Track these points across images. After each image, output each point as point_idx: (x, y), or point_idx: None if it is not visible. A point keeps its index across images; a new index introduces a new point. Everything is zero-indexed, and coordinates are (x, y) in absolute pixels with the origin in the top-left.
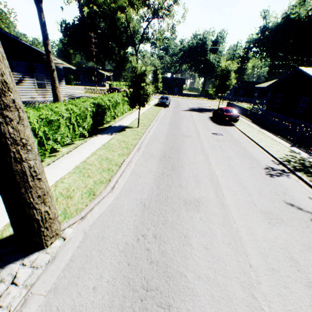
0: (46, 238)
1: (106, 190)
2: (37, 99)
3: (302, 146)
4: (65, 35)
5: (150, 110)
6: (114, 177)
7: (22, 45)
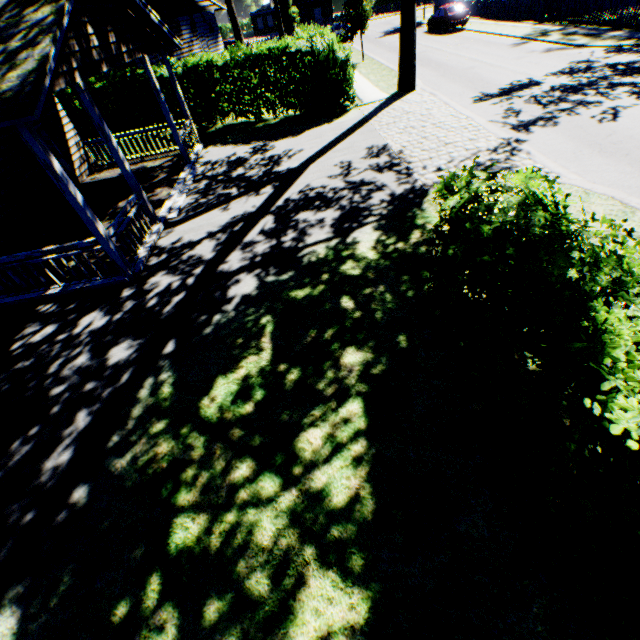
0: (415, 84)
1: None
2: None
3: (546, 21)
4: None
5: None
6: None
7: None
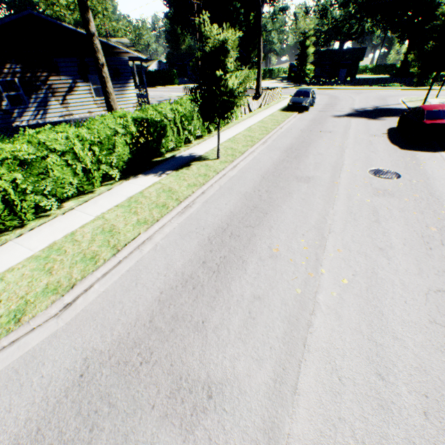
0: None
1: (45, 314)
2: (96, 113)
3: None
4: (168, 4)
5: (266, 121)
6: (86, 280)
7: (66, 30)
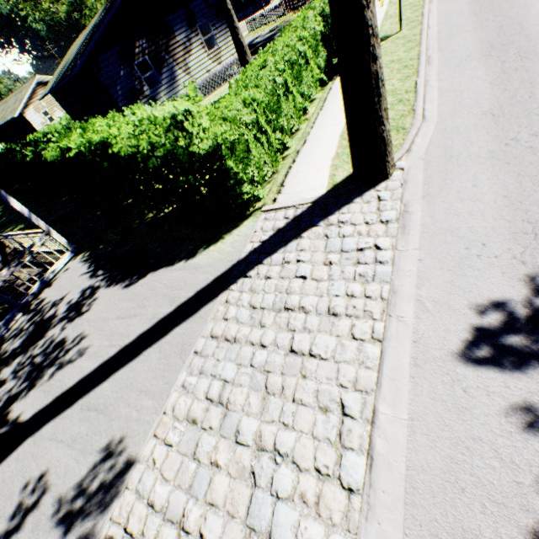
0: (388, 166)
1: (417, 121)
2: (213, 71)
3: None
4: None
5: None
6: (417, 105)
7: None
